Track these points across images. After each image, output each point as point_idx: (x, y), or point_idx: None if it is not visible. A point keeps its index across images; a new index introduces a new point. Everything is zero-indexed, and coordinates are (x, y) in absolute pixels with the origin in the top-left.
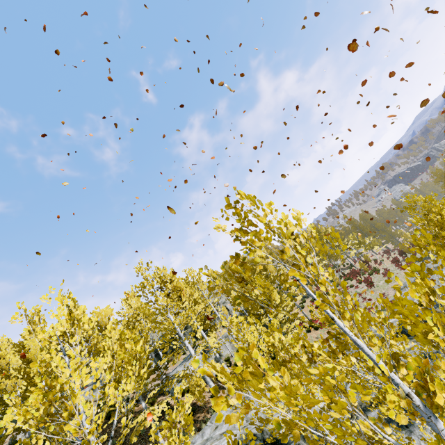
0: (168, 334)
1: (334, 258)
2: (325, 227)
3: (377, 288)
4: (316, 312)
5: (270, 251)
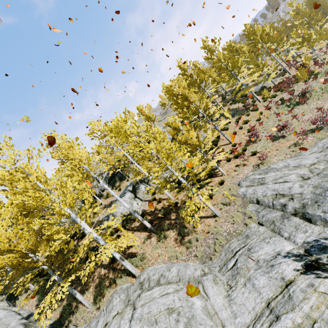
0: (110, 170)
1: (266, 65)
2: (263, 26)
3: (312, 99)
4: (239, 134)
5: (200, 70)
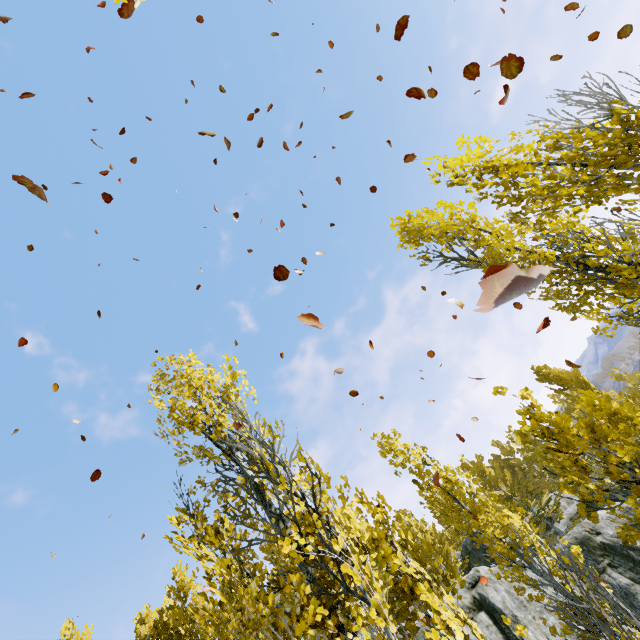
0: None
1: None
2: None
3: None
4: None
5: None
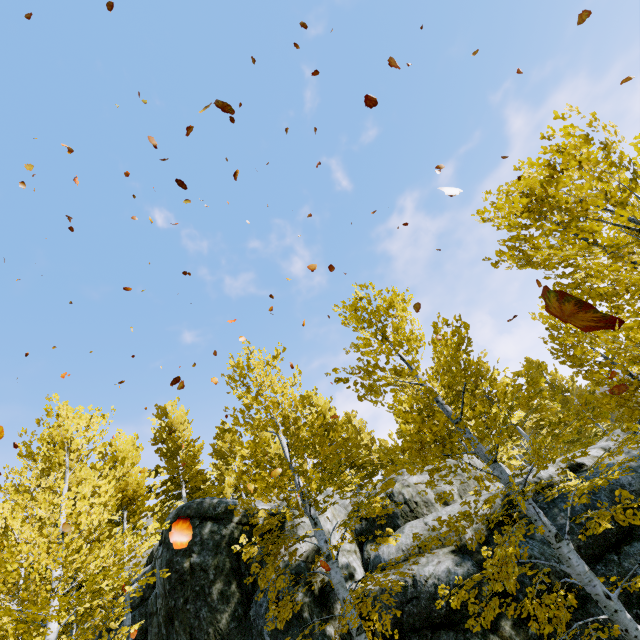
0: None
1: None
2: None
3: None
4: None
5: None
